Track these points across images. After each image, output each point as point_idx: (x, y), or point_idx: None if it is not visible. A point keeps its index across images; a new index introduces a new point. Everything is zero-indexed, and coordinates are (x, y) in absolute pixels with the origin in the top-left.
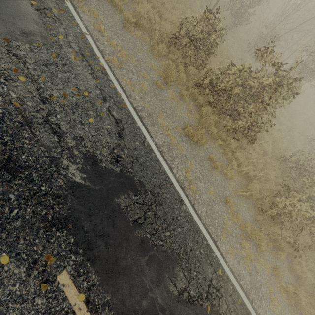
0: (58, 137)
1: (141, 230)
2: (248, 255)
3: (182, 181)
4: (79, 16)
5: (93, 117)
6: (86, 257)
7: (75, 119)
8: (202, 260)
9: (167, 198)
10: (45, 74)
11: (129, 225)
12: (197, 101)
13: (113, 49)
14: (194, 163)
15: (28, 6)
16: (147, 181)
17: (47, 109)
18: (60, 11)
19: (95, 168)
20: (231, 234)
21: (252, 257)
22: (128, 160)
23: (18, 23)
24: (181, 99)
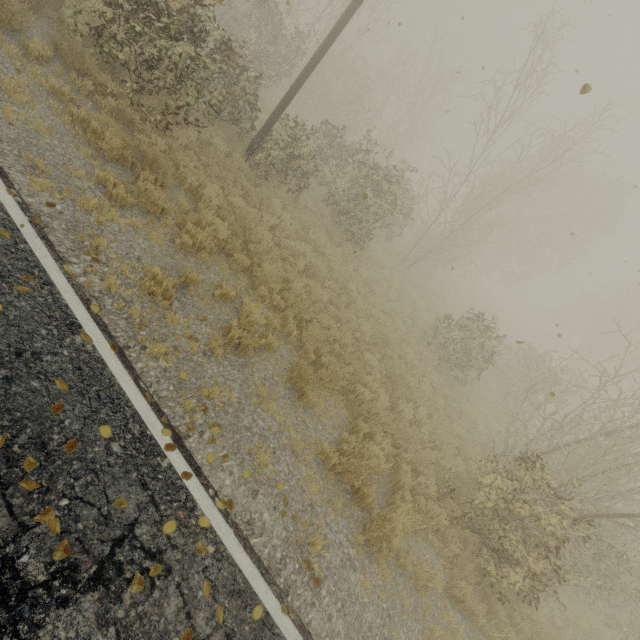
0: None
1: None
2: None
3: None
4: None
5: None
6: None
7: None
8: None
9: None
10: None
11: None
12: None
13: None
14: None
15: None
16: None
17: None
18: None
19: None
20: None
21: None
22: None
23: None
24: None
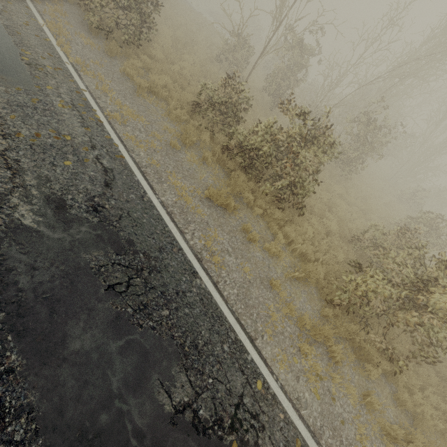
0: (14, 173)
1: (119, 300)
2: (314, 367)
3: (199, 250)
4: (80, 77)
5: (72, 161)
6: (10, 326)
7: (45, 159)
8: (225, 362)
9: (171, 266)
10: (17, 114)
11: (98, 291)
12: (227, 167)
13: (118, 108)
14: (220, 232)
15: (17, 60)
16: (141, 240)
17: (7, 144)
18: (56, 69)
19: (59, 213)
20: (281, 333)
21: (322, 373)
22: (115, 212)
23: None
24: (205, 163)
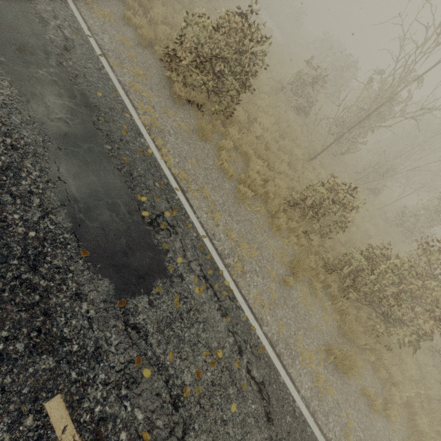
0: None
1: None
2: None
3: None
4: (191, 207)
5: (234, 399)
6: None
7: (216, 419)
8: None
9: None
10: (171, 344)
11: None
12: (328, 288)
13: (232, 244)
14: (349, 411)
15: (140, 222)
16: None
17: (182, 419)
18: (173, 212)
19: None
20: None
21: None
22: None
23: (132, 261)
24: (312, 292)
